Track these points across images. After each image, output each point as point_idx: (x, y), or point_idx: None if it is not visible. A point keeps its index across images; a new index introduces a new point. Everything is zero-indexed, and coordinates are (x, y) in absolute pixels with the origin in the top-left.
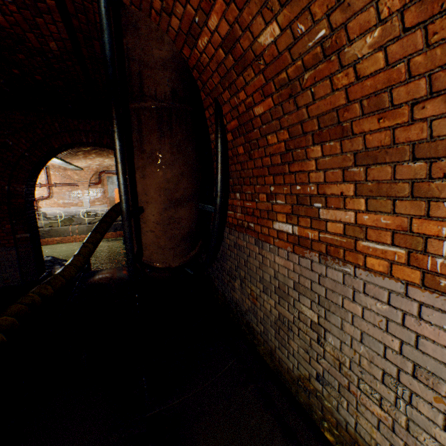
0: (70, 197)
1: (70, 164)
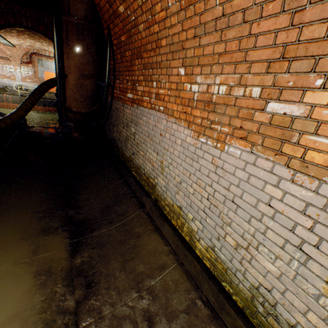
0: (3, 70)
1: (4, 39)
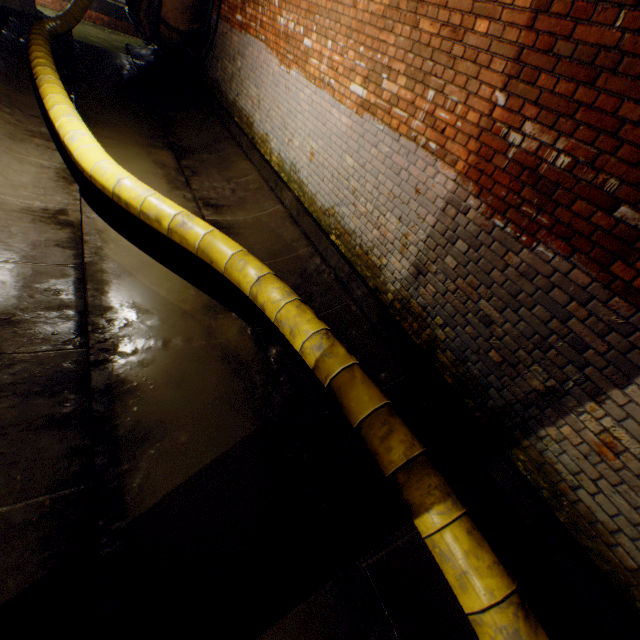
0: None
1: None
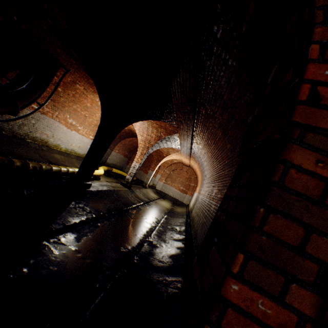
0: None
1: None
